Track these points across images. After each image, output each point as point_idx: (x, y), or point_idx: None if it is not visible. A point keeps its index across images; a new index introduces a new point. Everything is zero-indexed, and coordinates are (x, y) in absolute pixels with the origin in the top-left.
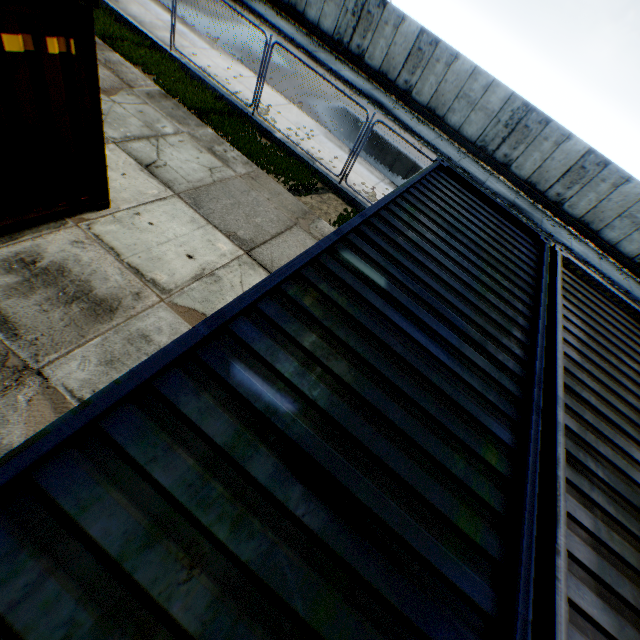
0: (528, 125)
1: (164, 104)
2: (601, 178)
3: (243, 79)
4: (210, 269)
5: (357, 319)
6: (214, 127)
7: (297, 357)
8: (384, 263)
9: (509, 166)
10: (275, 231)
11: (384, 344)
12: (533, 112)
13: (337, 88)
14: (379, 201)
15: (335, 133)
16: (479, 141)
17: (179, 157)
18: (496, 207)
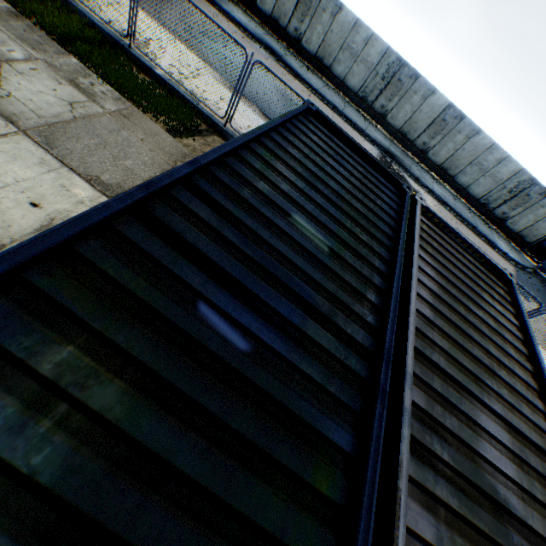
0: (401, 79)
1: (14, 24)
2: (458, 130)
3: (121, 8)
4: (62, 219)
5: (156, 309)
6: (80, 57)
7: (22, 394)
8: (218, 223)
9: (386, 116)
10: (148, 175)
11: (194, 340)
12: (406, 67)
13: (214, 22)
14: (222, 145)
15: (224, 75)
16: (361, 92)
17: (30, 88)
18: (363, 155)
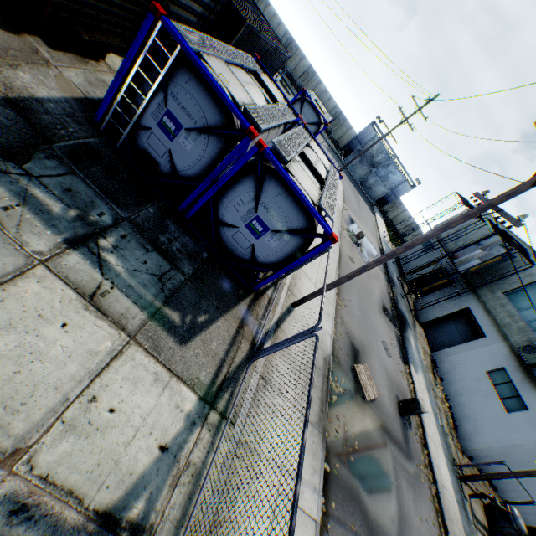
0: (292, 48)
1: None
2: (314, 80)
3: None
4: None
5: None
6: None
7: None
8: None
9: (284, 65)
10: None
11: None
12: (294, 42)
13: None
14: None
15: None
16: None
17: None
18: (262, 15)
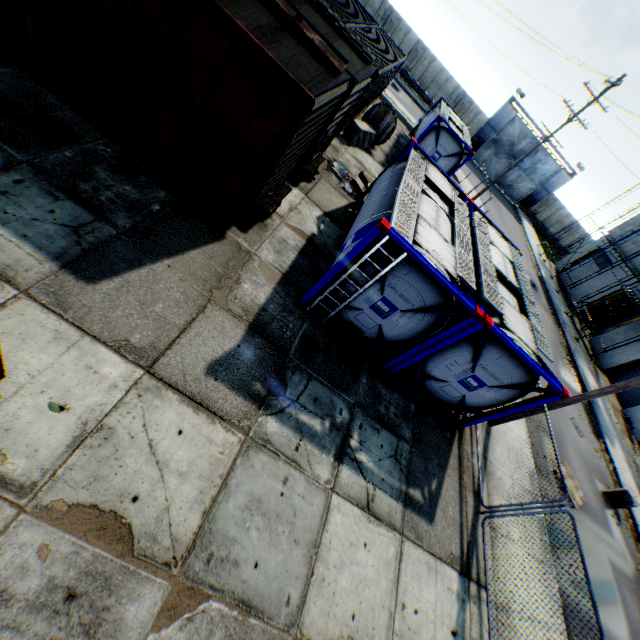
0: (393, 22)
1: None
2: (425, 59)
3: None
4: None
5: None
6: None
7: None
8: None
9: None
10: None
11: (344, 5)
12: (395, 14)
13: None
14: None
15: None
16: None
17: None
18: (366, 13)
